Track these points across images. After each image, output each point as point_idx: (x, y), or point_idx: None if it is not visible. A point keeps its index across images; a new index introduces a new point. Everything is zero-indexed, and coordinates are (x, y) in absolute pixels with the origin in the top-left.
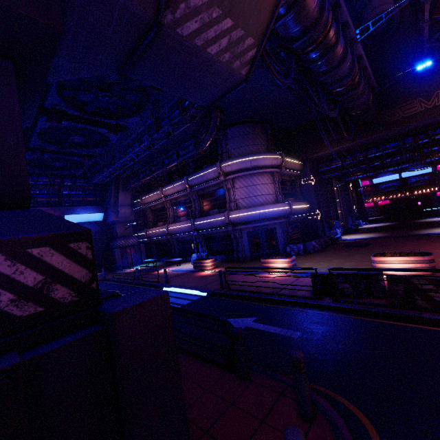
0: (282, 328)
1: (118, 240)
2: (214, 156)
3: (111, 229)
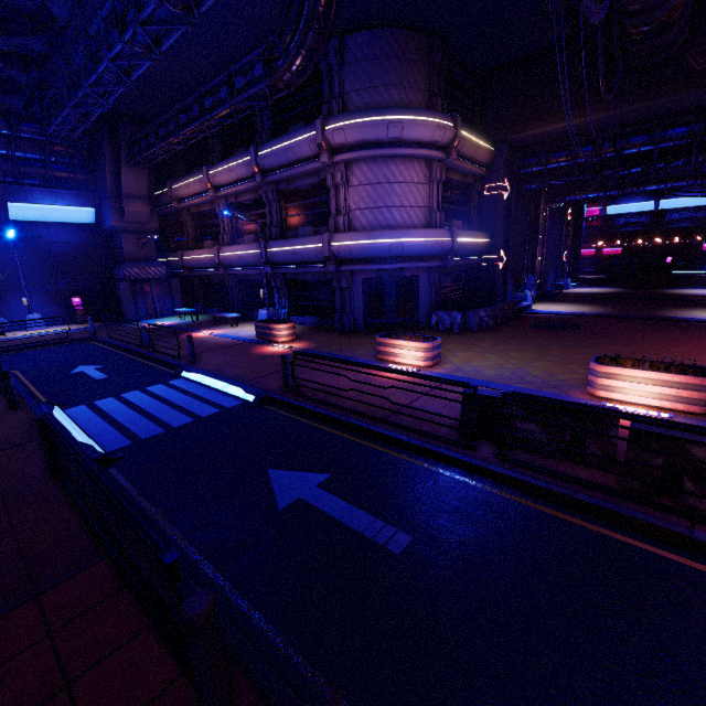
0: (374, 518)
1: (126, 266)
2: (315, 105)
3: (113, 244)
